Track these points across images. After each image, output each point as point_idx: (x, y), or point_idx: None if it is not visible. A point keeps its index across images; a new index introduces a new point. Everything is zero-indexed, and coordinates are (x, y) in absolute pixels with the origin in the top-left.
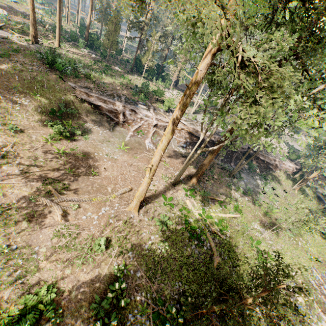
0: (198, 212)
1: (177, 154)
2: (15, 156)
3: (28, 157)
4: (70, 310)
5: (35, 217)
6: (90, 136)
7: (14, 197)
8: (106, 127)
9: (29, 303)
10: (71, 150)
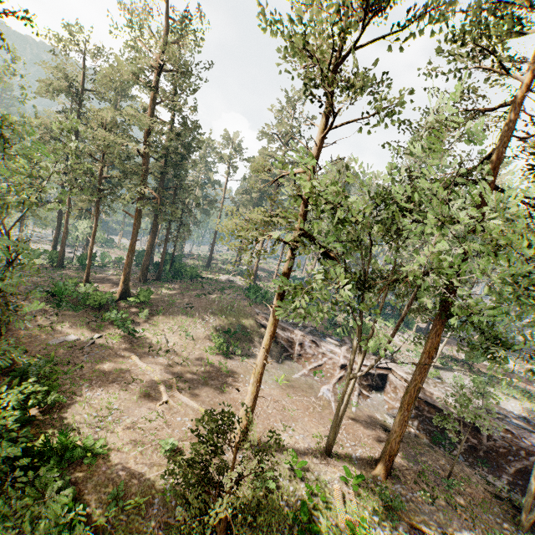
0: (349, 517)
1: (373, 422)
2: (173, 353)
3: (182, 357)
4: (98, 480)
5: (146, 397)
6: (250, 360)
7: (147, 377)
8: (275, 356)
9: (86, 443)
10: (220, 364)
